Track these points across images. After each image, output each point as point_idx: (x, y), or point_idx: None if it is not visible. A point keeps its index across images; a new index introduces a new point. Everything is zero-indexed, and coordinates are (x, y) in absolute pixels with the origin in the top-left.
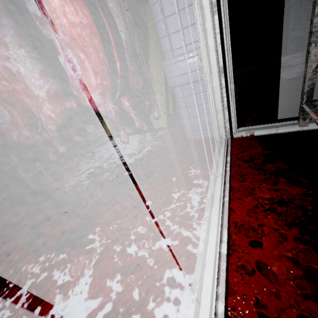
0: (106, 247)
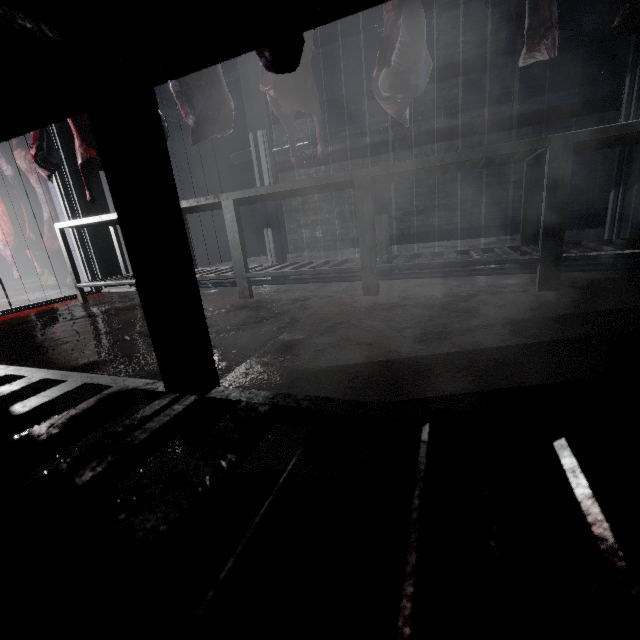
0: None
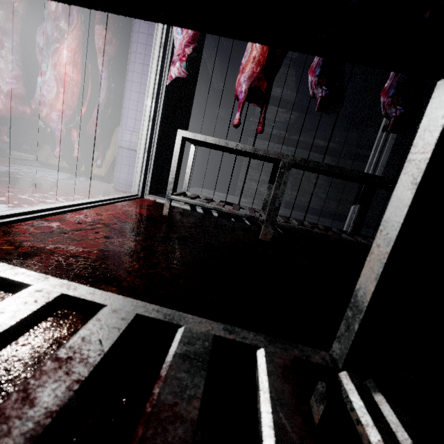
0: (0, 191)
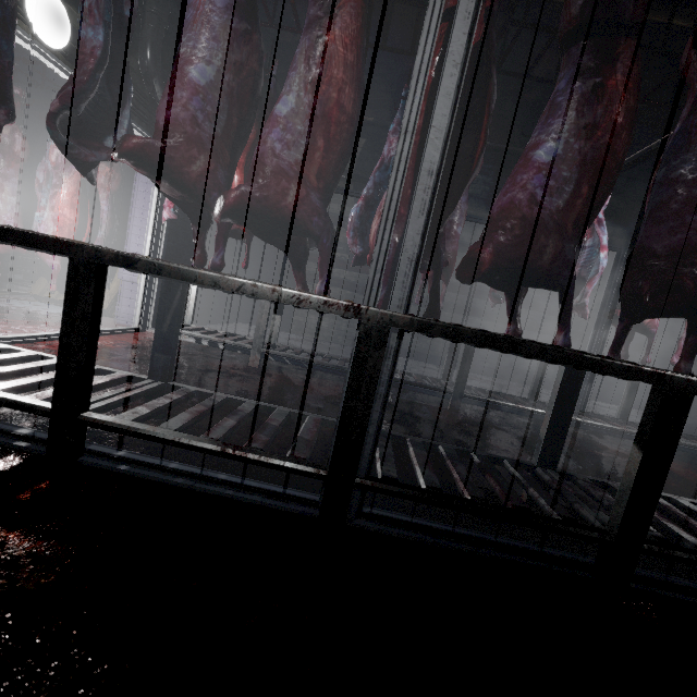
0: None
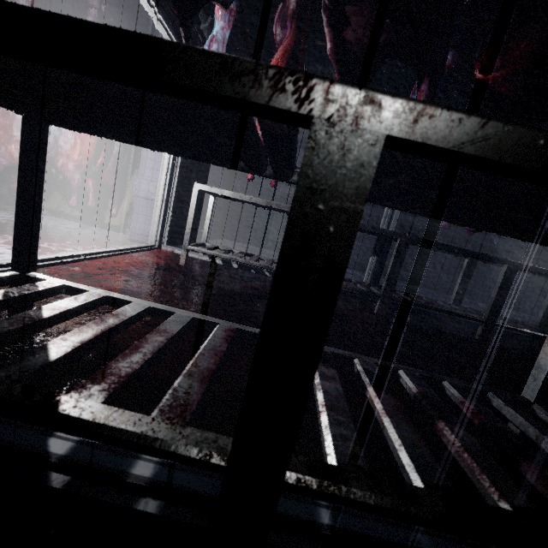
0: None
